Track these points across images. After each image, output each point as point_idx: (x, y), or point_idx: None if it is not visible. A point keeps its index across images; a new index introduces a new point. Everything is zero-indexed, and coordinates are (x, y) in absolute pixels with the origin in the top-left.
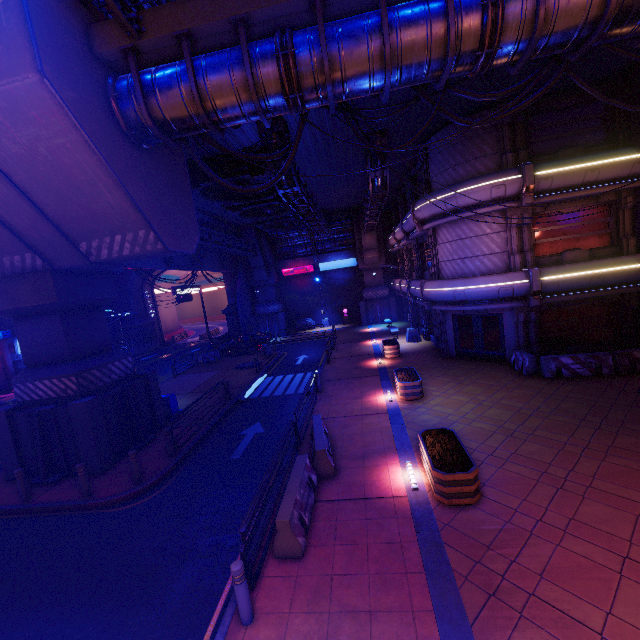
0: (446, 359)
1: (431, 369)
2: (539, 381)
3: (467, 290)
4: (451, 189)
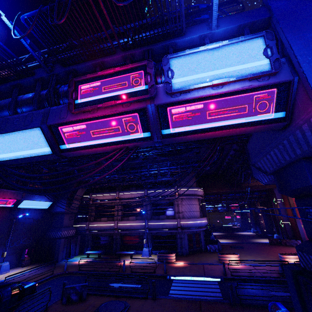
0: (190, 255)
1: (202, 257)
2: (224, 251)
3: (202, 222)
4: (196, 188)
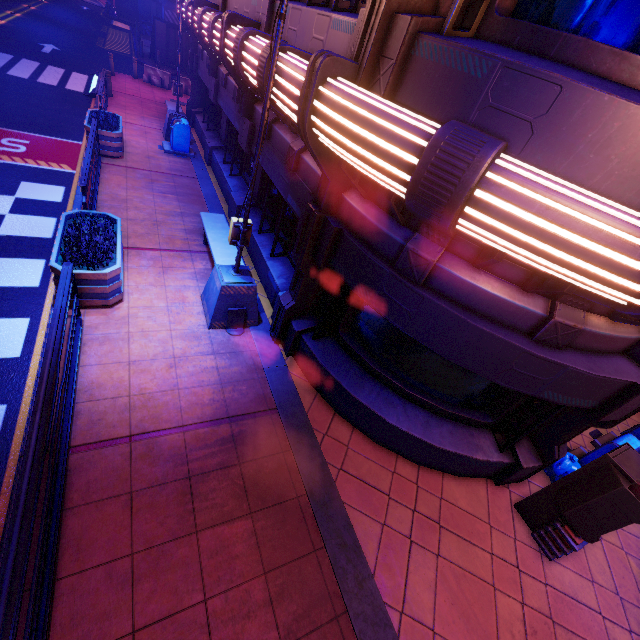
0: None
1: None
2: None
3: None
4: None
